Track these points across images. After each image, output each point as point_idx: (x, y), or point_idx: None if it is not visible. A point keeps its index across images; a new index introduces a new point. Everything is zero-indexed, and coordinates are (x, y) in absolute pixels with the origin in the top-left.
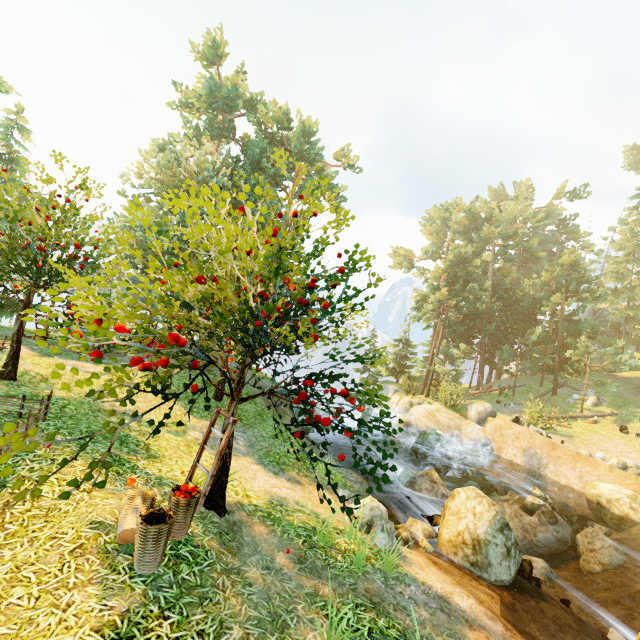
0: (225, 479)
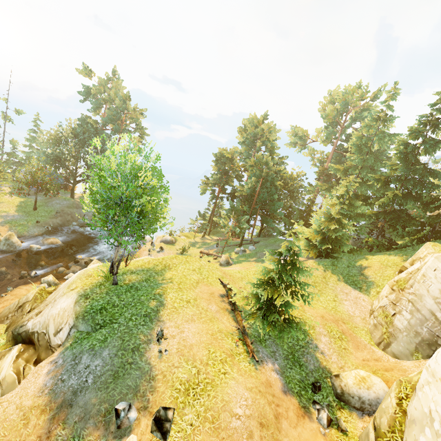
0: None
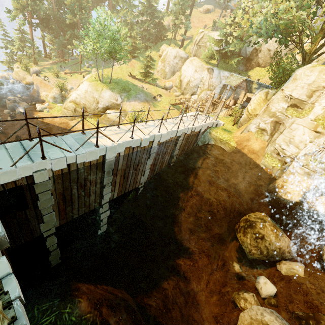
0: None
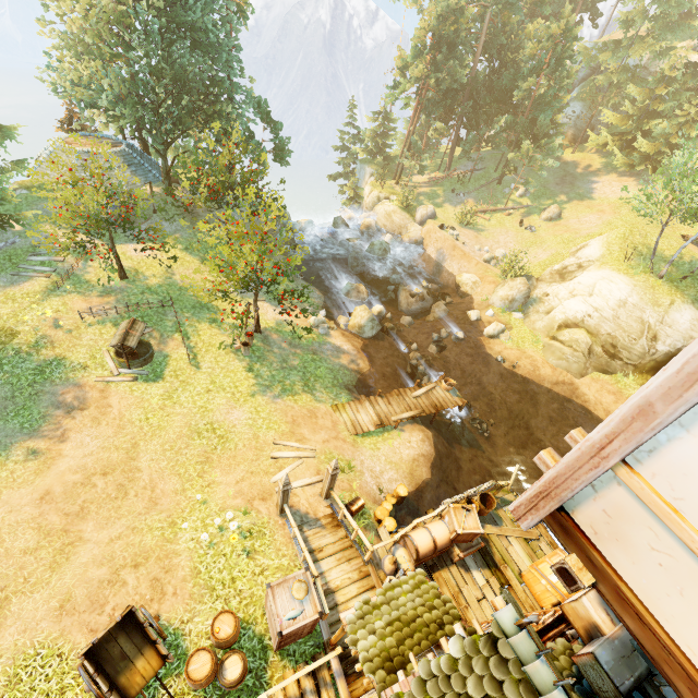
0: (259, 324)
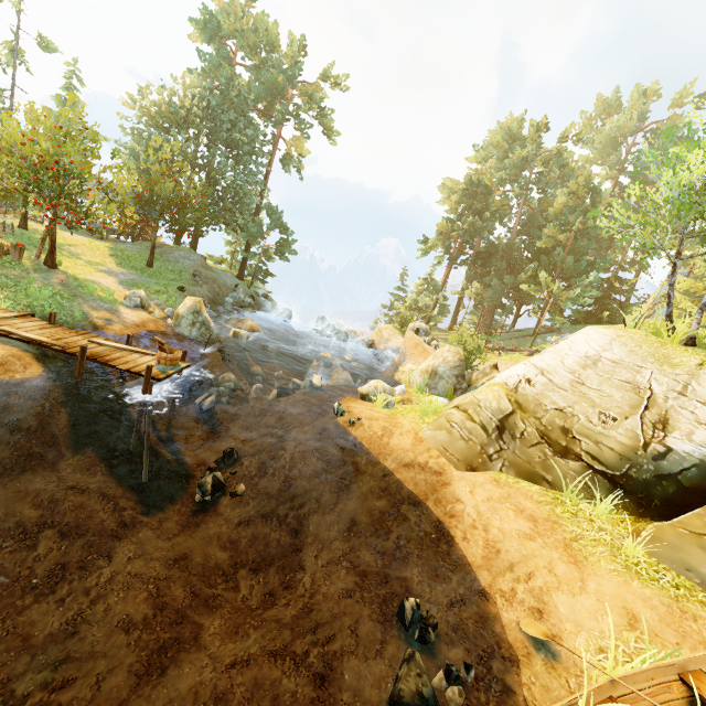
0: (52, 255)
